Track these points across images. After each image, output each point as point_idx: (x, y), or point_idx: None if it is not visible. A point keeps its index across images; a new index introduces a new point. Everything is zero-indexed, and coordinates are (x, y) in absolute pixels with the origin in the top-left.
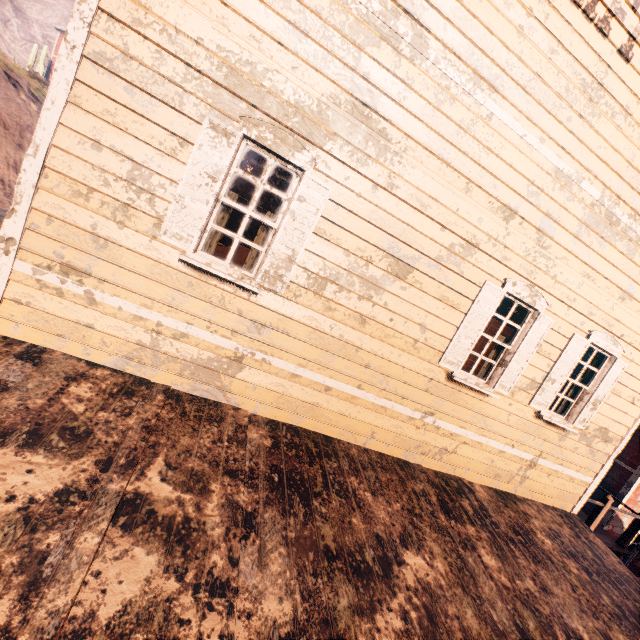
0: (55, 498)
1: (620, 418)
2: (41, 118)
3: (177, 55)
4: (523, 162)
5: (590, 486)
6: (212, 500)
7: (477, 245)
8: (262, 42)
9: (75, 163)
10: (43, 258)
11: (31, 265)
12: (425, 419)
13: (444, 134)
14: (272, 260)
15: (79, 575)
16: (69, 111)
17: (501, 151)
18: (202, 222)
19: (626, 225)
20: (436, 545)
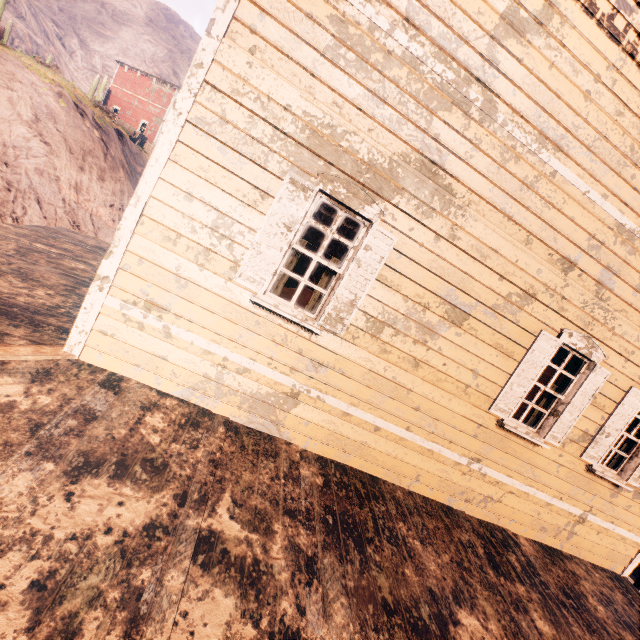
0: (144, 532)
1: None
2: (145, 173)
3: (267, 119)
4: (585, 217)
5: None
6: (276, 541)
7: (534, 295)
8: (343, 108)
9: (168, 212)
10: (130, 295)
11: (120, 301)
12: (471, 465)
13: (507, 190)
14: (335, 304)
15: (170, 614)
16: (169, 167)
17: (563, 206)
18: (274, 267)
19: None
20: (488, 605)
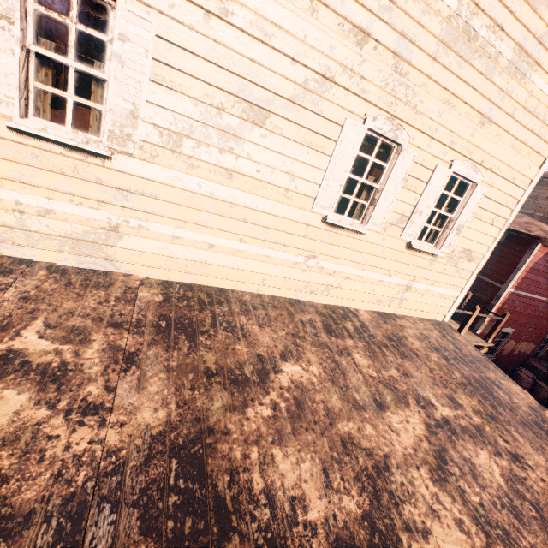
0: None
1: (481, 239)
2: None
3: None
4: None
5: (457, 299)
6: (92, 347)
7: (332, 78)
8: None
9: None
10: None
11: None
12: (308, 262)
13: None
14: (113, 118)
15: None
16: None
17: None
18: (16, 79)
19: (485, 39)
20: (314, 356)
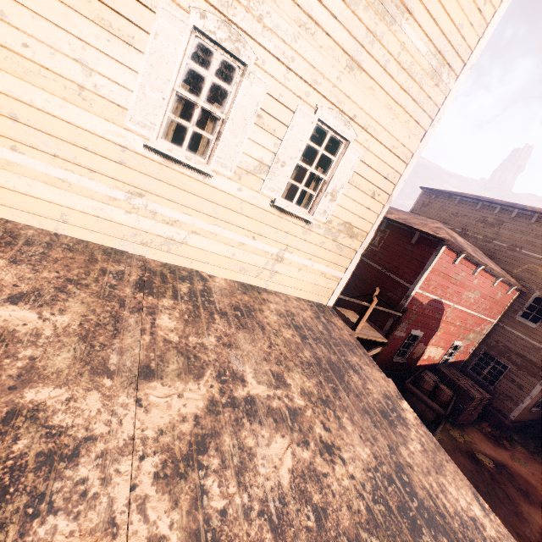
0: None
1: (363, 213)
2: None
3: None
4: None
5: (341, 280)
6: None
7: None
8: None
9: None
10: None
11: None
12: (133, 201)
13: None
14: None
15: None
16: None
17: None
18: None
19: None
20: (82, 306)
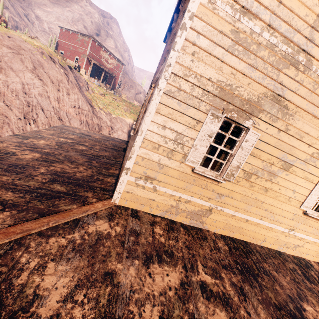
0: (181, 287)
1: None
2: (144, 120)
3: (200, 86)
4: None
5: None
6: (226, 282)
7: None
8: (236, 75)
9: (154, 135)
10: (138, 174)
11: (134, 177)
12: (290, 232)
13: (315, 103)
14: (230, 168)
15: None
16: (155, 115)
17: None
18: (203, 155)
19: None
20: (312, 299)
